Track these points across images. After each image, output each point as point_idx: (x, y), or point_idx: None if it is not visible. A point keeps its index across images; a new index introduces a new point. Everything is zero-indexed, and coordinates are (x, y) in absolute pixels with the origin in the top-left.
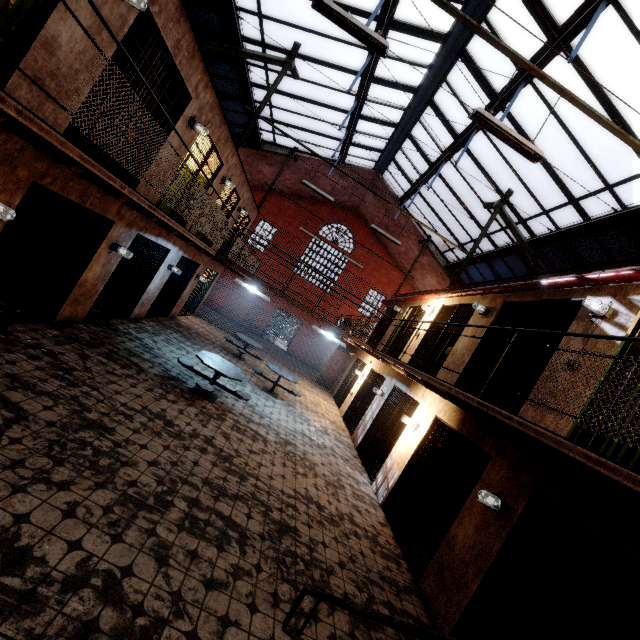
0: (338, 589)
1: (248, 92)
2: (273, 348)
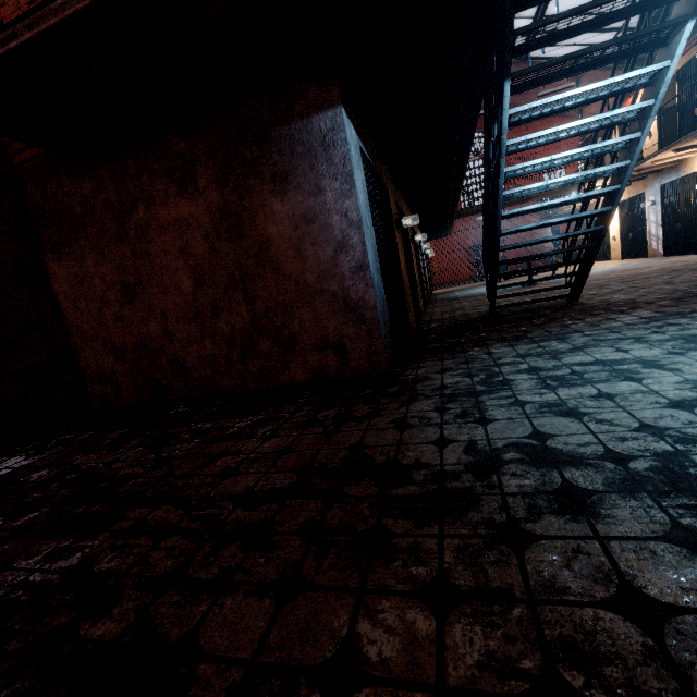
0: None
1: None
2: None
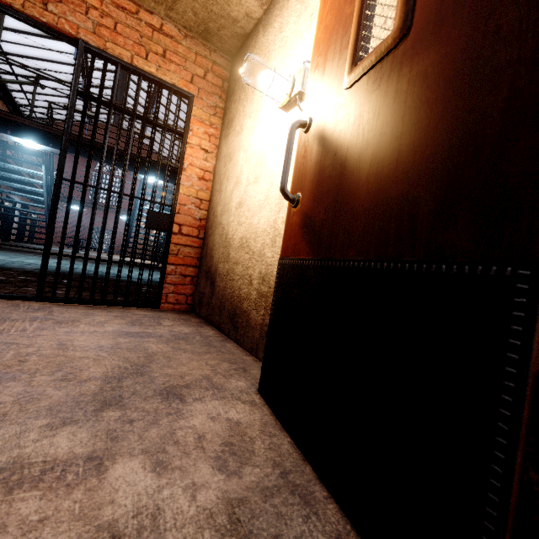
0: None
1: (10, 96)
2: None
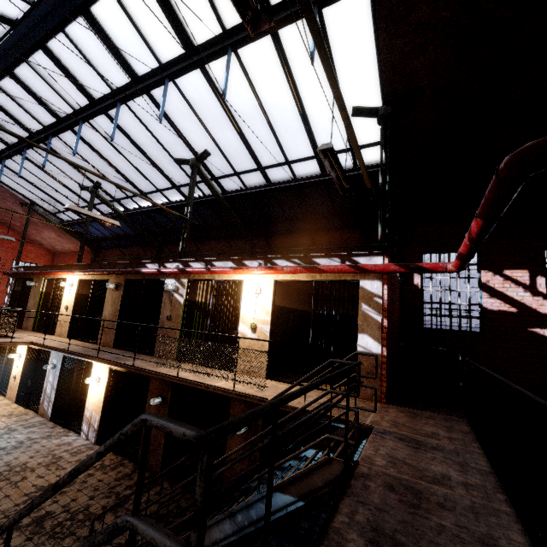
0: (98, 509)
1: None
2: None
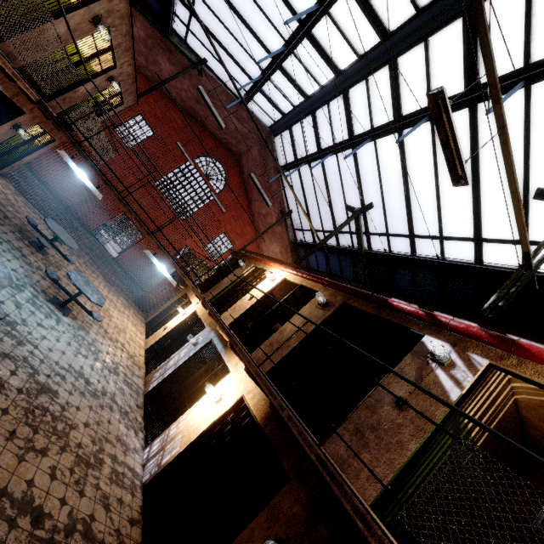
0: None
1: None
2: (100, 250)
